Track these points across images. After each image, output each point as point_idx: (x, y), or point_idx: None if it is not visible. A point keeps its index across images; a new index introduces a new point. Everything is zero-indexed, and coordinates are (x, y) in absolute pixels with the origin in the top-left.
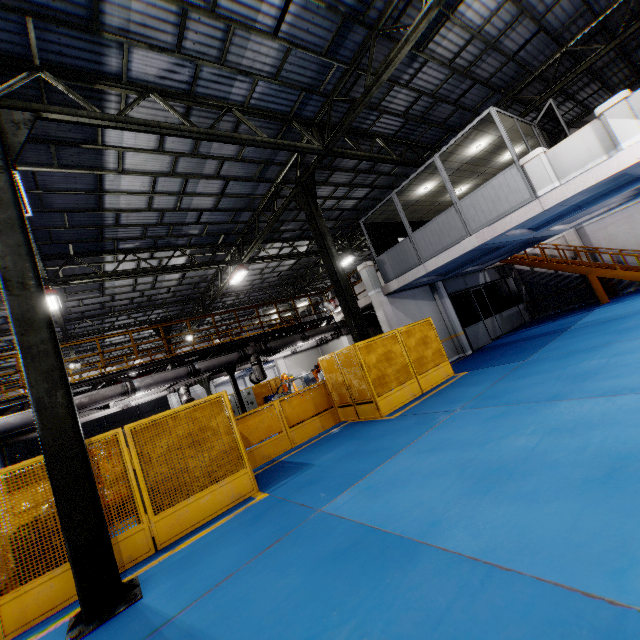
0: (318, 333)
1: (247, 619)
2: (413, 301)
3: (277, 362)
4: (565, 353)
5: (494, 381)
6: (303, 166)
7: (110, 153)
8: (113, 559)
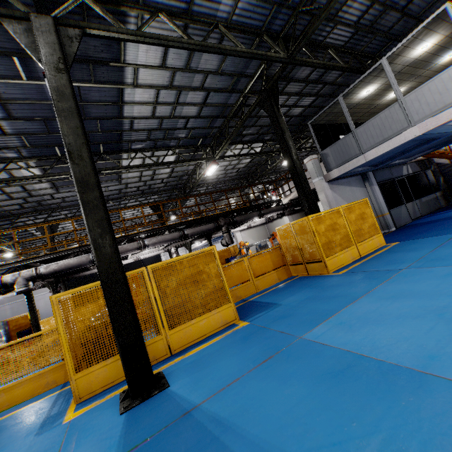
0: (270, 211)
1: (265, 416)
2: (348, 187)
3: (235, 234)
4: None
5: (432, 248)
6: (266, 77)
7: (128, 70)
8: (148, 357)
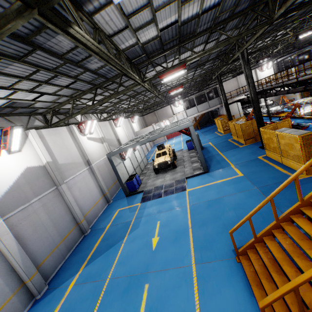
0: None
1: None
2: None
3: None
4: None
5: None
6: None
7: None
8: None
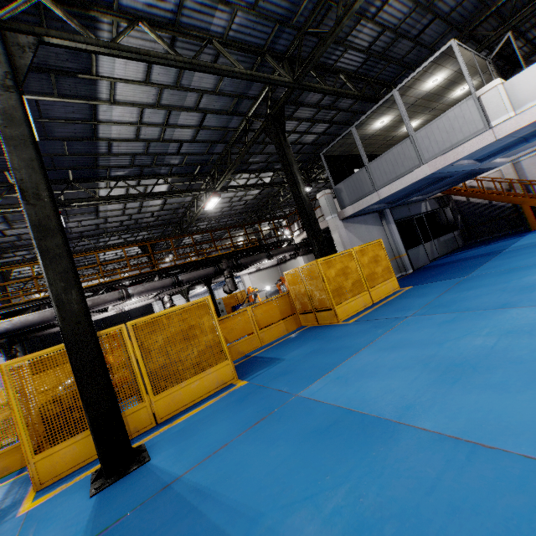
0: (281, 252)
1: (247, 481)
2: (364, 226)
3: (243, 278)
4: (504, 270)
5: (440, 293)
6: (272, 100)
7: (103, 84)
8: (125, 429)
